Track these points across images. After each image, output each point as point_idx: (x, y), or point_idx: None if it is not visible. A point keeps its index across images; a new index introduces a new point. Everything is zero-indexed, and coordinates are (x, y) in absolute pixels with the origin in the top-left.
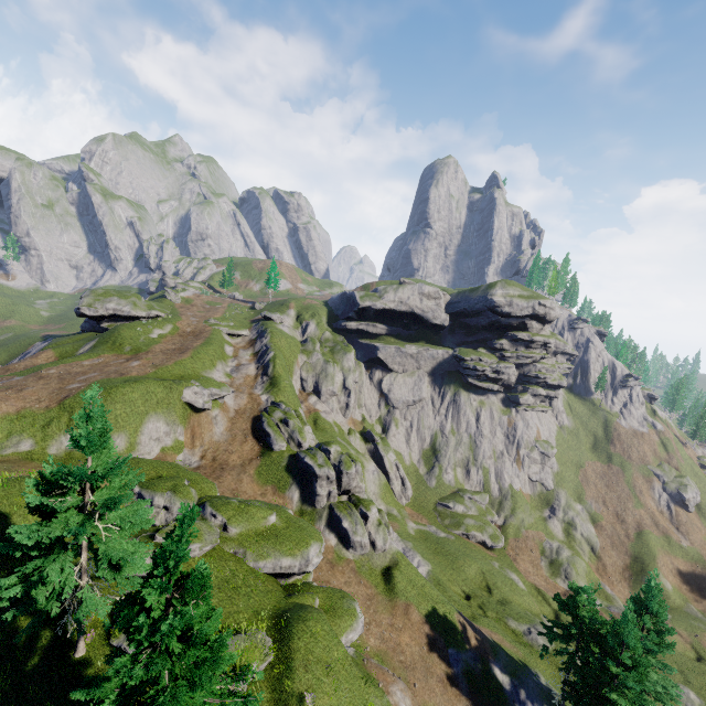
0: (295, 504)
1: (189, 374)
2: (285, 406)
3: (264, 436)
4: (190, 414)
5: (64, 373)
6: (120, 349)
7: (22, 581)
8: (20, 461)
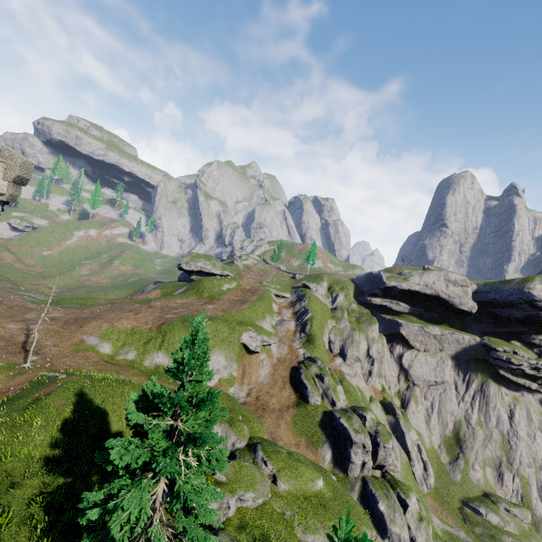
0: (326, 464)
1: (246, 321)
2: (320, 362)
3: (300, 386)
4: (244, 354)
5: (164, 306)
6: (201, 294)
7: (106, 496)
8: (125, 366)
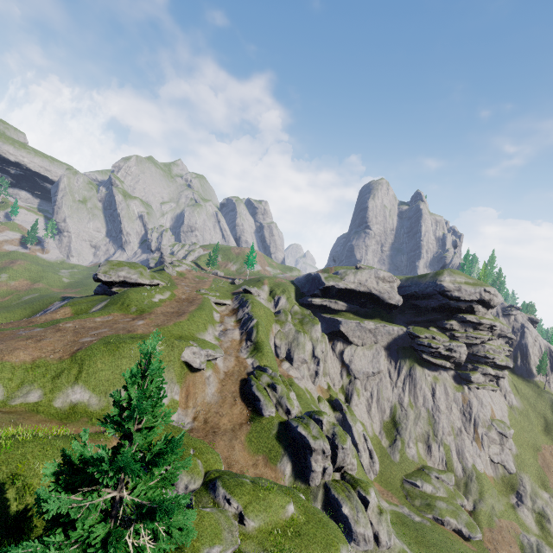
0: (287, 479)
1: (185, 335)
2: (271, 371)
3: (252, 400)
4: (186, 373)
5: (79, 327)
6: (127, 309)
7: None
8: (26, 413)
